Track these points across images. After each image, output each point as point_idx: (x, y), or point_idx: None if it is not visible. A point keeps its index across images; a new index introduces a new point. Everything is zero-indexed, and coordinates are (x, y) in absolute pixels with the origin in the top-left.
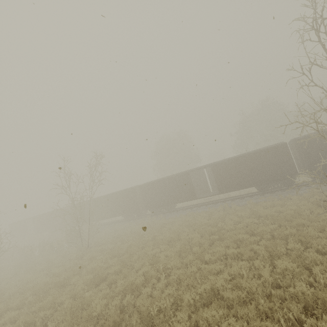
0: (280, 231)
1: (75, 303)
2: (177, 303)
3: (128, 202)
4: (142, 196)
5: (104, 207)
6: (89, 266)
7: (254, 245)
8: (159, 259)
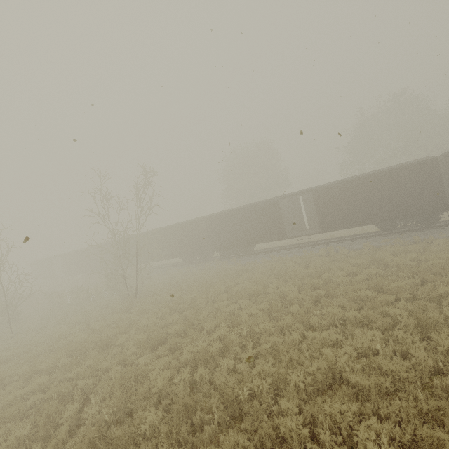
0: (426, 288)
1: (126, 373)
2: (275, 384)
3: (188, 239)
4: (208, 232)
5: (156, 244)
6: (140, 322)
7: (389, 308)
8: (240, 319)
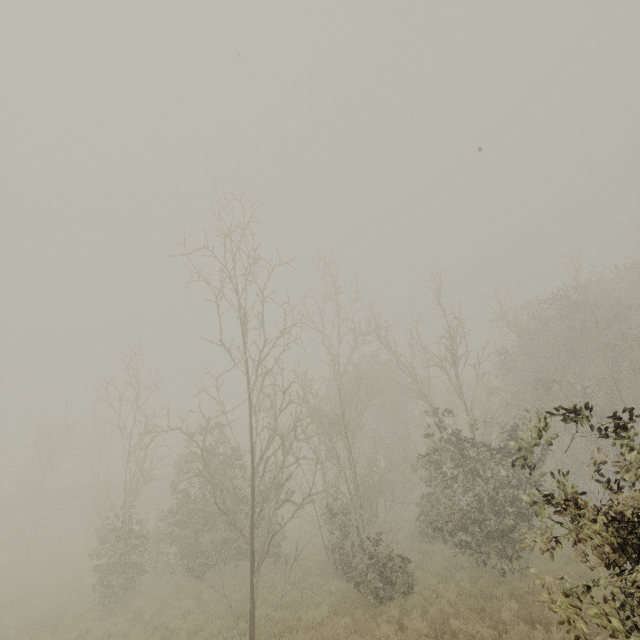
0: None
1: None
2: None
3: None
4: None
5: None
6: None
7: None
8: None
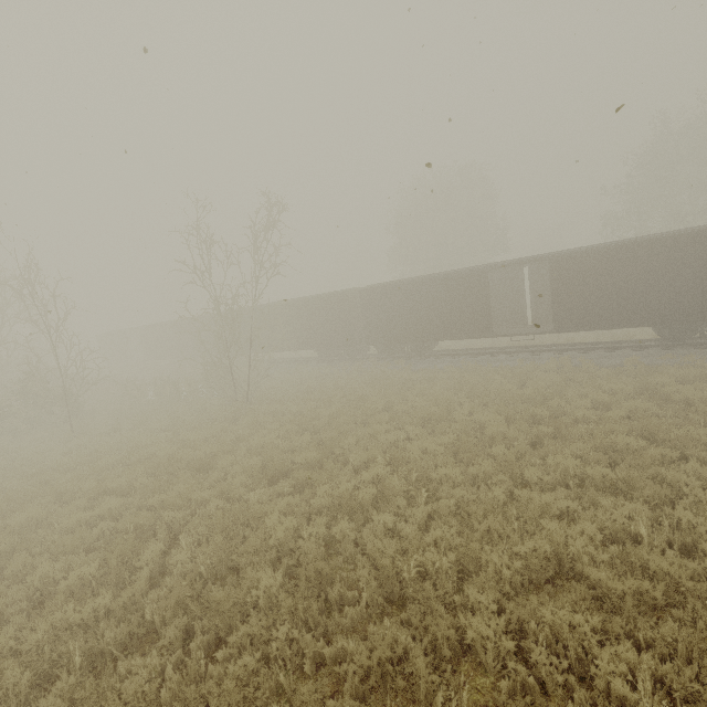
0: None
1: (232, 512)
2: (459, 561)
3: (331, 322)
4: (364, 314)
5: (282, 326)
6: (252, 440)
7: (668, 470)
8: (407, 455)
